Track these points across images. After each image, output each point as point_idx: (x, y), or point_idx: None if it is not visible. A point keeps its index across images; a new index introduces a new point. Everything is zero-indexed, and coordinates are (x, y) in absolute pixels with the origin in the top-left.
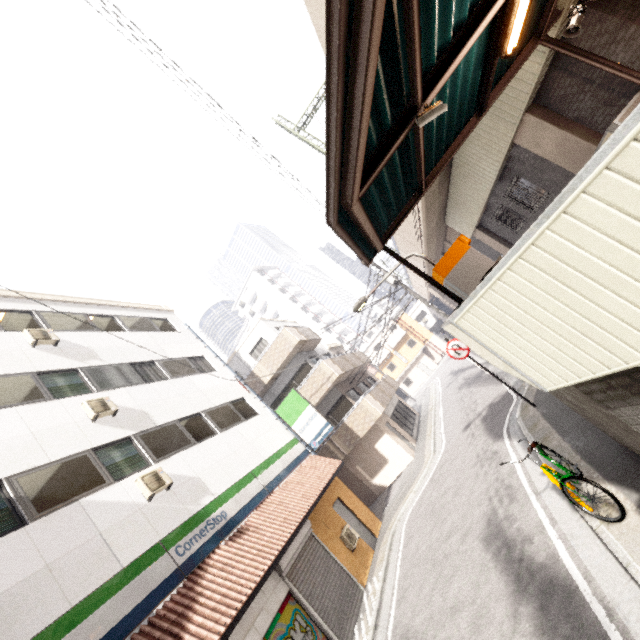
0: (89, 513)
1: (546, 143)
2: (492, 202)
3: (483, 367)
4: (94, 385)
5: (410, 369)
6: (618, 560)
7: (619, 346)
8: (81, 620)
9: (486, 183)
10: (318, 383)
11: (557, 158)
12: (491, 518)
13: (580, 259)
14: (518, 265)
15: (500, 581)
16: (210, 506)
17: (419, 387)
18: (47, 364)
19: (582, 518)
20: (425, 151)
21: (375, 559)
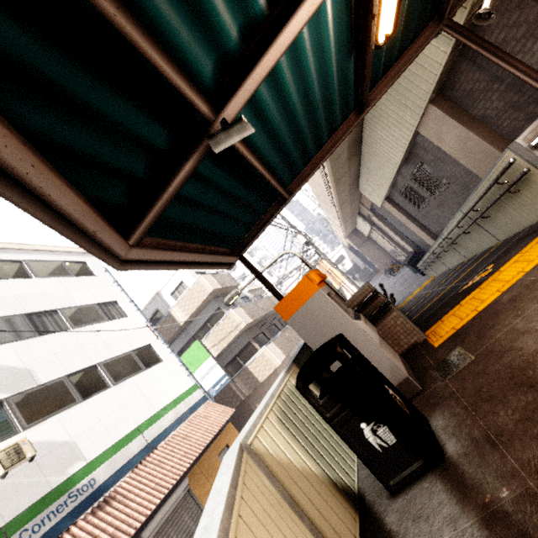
0: None
1: (448, 138)
2: (399, 180)
3: None
4: None
5: None
6: None
7: None
8: None
9: (392, 164)
10: (227, 330)
11: (458, 154)
12: None
13: None
14: None
15: None
16: (78, 474)
17: None
18: None
19: None
20: (281, 157)
21: None
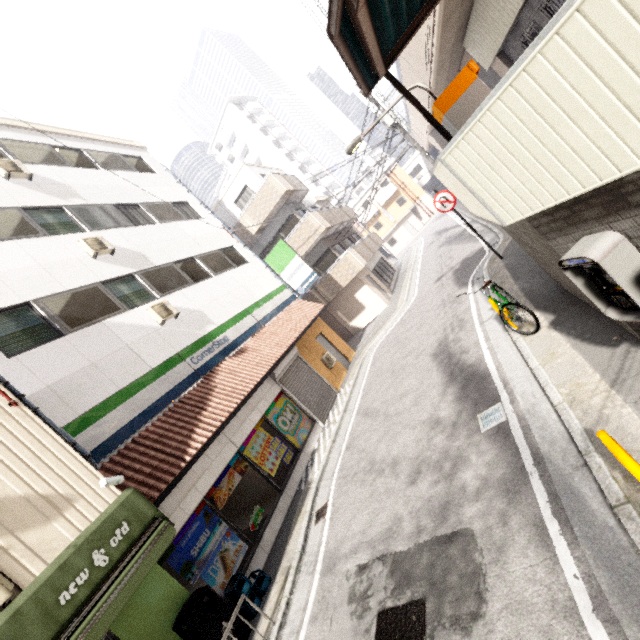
0: (114, 331)
1: None
2: (524, 17)
3: (465, 221)
4: (84, 224)
5: (396, 229)
6: (523, 357)
7: (567, 178)
8: (129, 397)
9: None
10: (305, 236)
11: None
12: (442, 342)
13: (558, 88)
14: (507, 94)
15: (438, 377)
16: (214, 332)
17: (402, 247)
18: (29, 200)
19: (509, 335)
20: None
21: (348, 375)
